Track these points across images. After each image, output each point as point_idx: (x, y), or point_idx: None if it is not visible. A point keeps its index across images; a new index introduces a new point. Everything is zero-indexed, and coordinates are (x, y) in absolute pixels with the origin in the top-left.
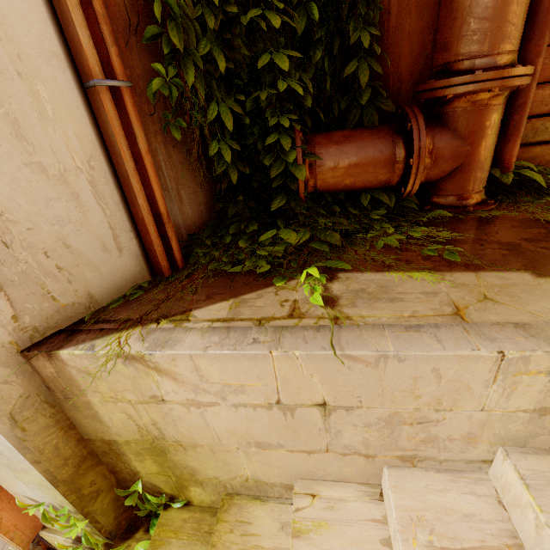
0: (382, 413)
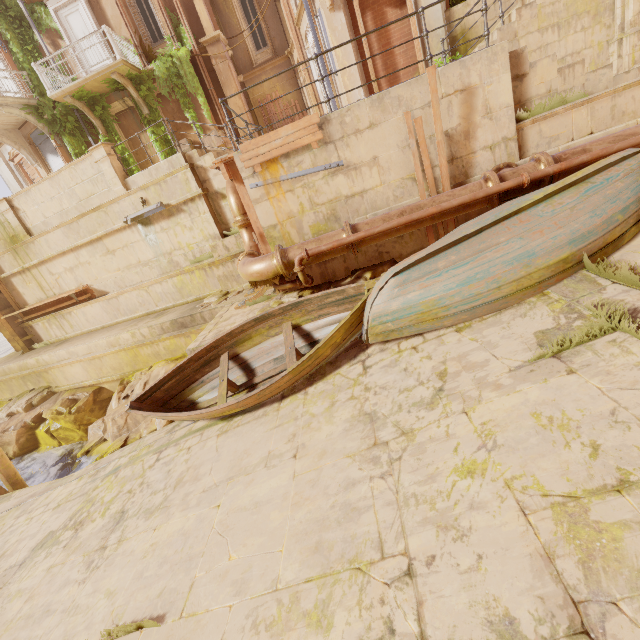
0: (503, 1)
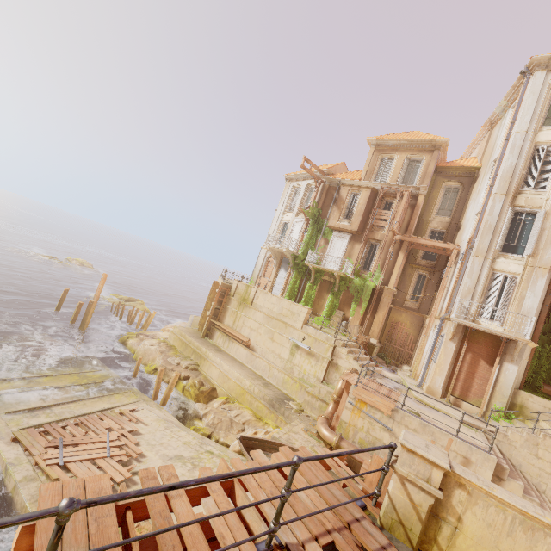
0: None
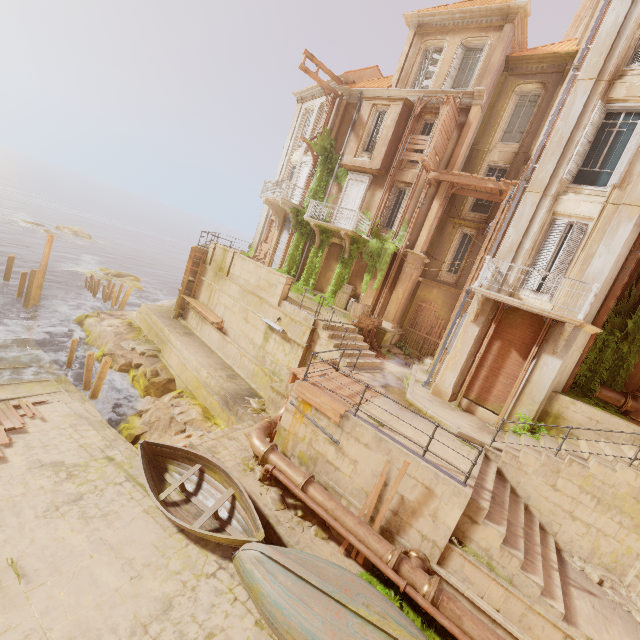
0: (606, 426)
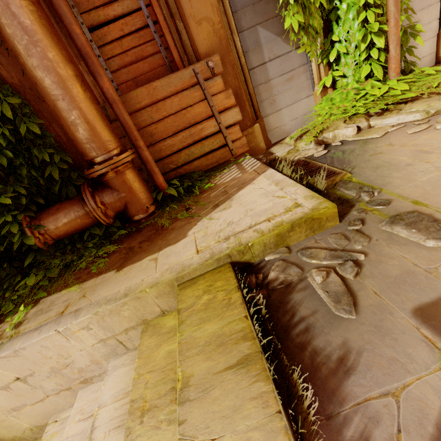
0: (47, 370)
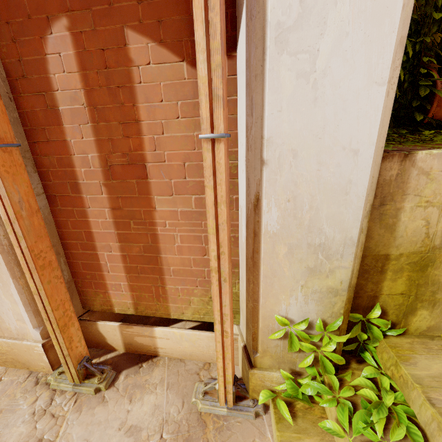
0: None
